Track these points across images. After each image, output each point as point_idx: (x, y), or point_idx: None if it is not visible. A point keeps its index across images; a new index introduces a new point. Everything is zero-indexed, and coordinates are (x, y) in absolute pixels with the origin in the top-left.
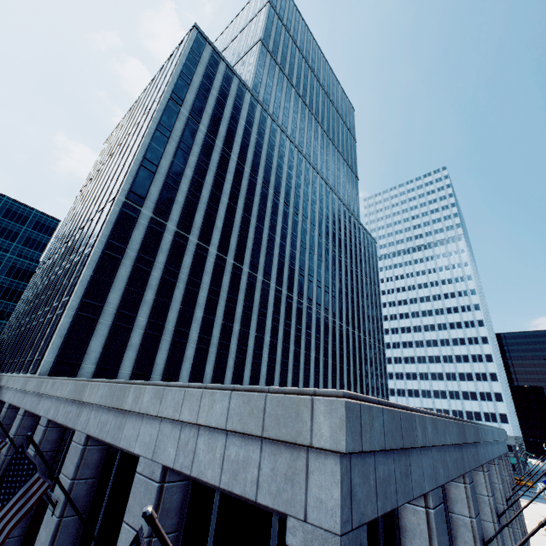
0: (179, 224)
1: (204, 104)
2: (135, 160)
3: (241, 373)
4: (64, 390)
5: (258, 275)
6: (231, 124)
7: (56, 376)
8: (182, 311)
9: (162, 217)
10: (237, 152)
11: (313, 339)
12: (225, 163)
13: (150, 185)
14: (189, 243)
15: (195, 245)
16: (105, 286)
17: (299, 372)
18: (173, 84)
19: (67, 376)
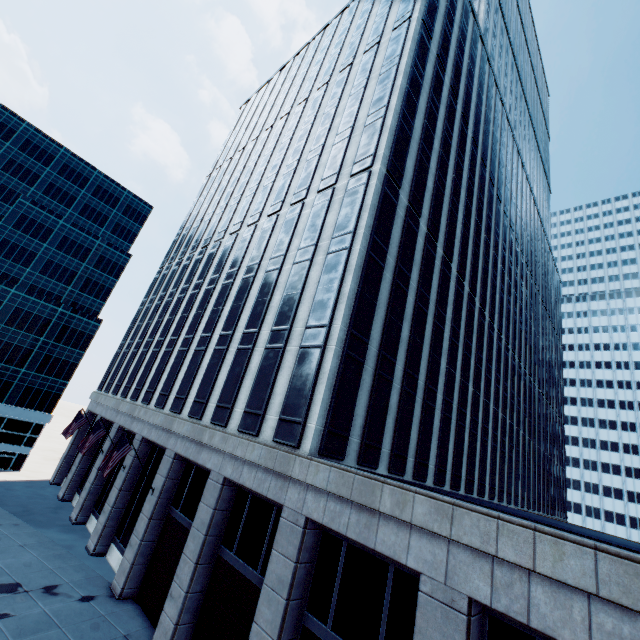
0: (429, 224)
1: (449, 43)
2: (393, 112)
3: (474, 456)
4: (547, 559)
5: (485, 314)
6: (468, 82)
7: (325, 456)
8: (431, 359)
9: (416, 210)
10: (471, 126)
11: (521, 410)
12: (464, 139)
13: (407, 155)
14: (436, 255)
15: (440, 258)
16: (370, 310)
17: (512, 456)
18: (424, 1)
19: (337, 457)
